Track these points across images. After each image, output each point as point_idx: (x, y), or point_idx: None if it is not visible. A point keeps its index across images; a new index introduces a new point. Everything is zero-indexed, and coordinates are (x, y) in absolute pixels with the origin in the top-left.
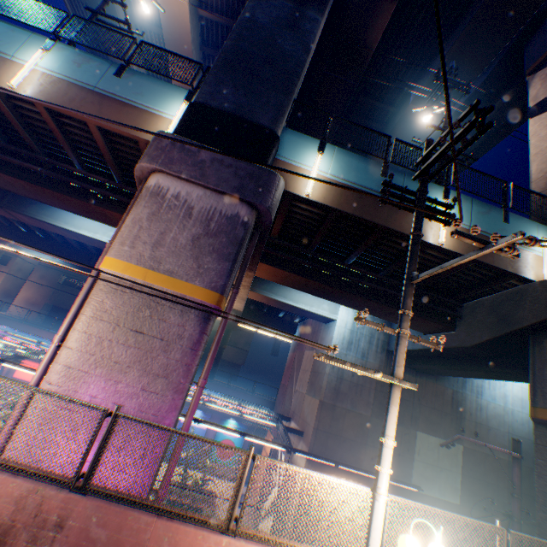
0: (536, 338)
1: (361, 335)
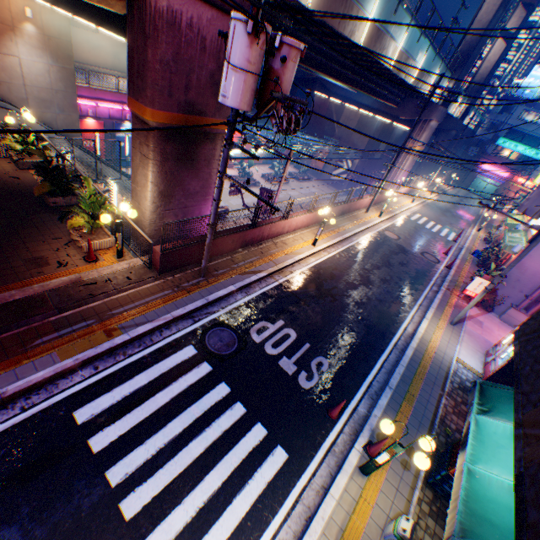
0: (443, 132)
1: None
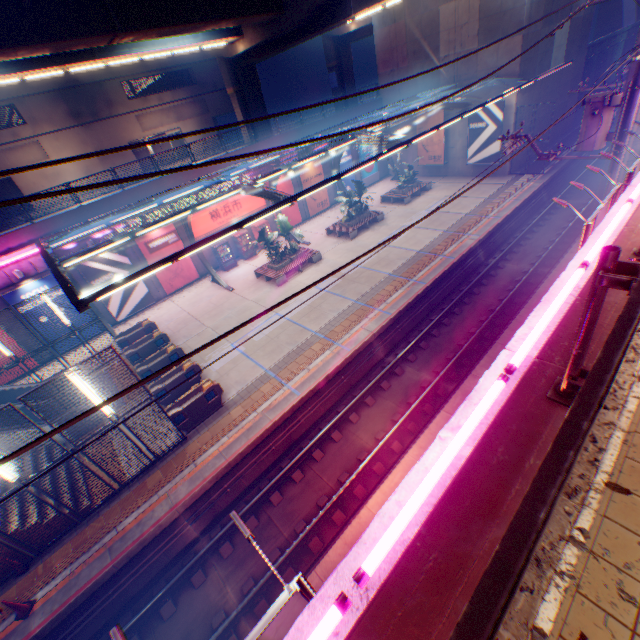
0: None
1: None
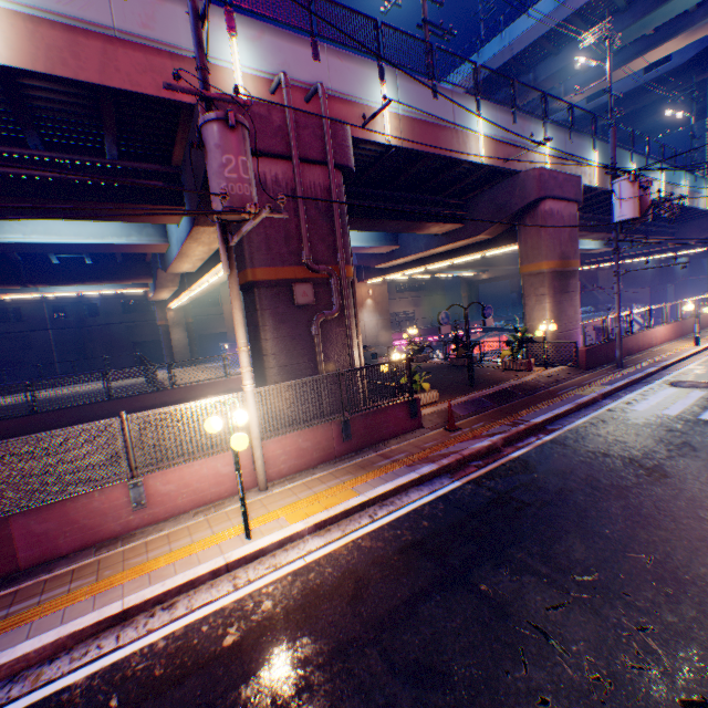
0: None
1: None
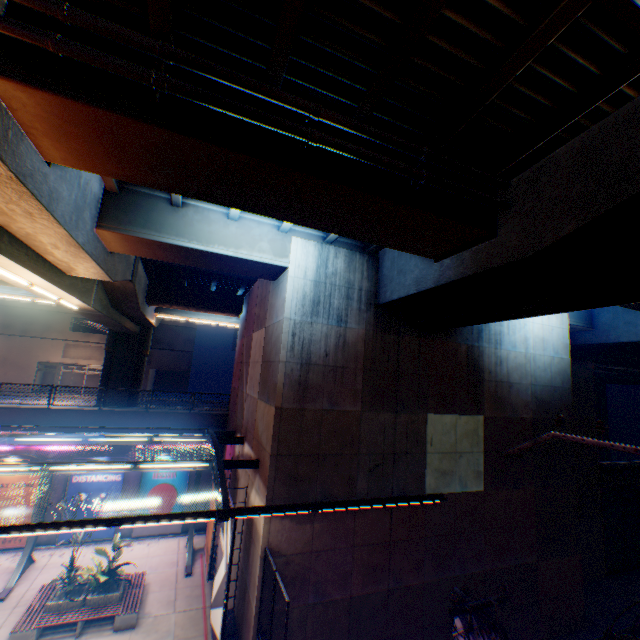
0: None
1: (333, 288)
